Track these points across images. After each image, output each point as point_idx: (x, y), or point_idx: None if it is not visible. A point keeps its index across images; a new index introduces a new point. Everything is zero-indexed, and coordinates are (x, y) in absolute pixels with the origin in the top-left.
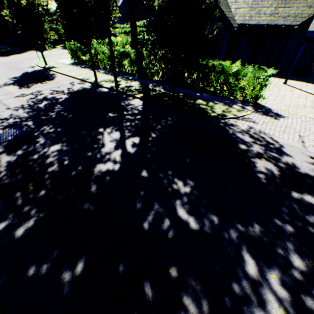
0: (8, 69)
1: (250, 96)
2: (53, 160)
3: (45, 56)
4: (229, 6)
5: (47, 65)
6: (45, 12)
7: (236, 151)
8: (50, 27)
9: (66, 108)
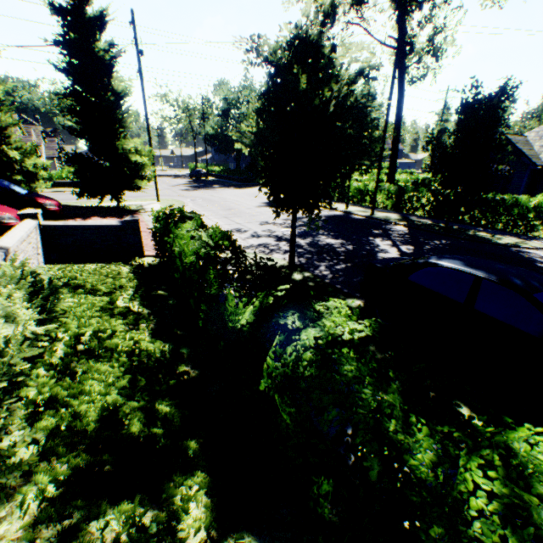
0: (253, 197)
1: None
2: (338, 246)
3: None
4: (529, 144)
5: None
6: None
7: (531, 266)
8: None
9: (328, 224)
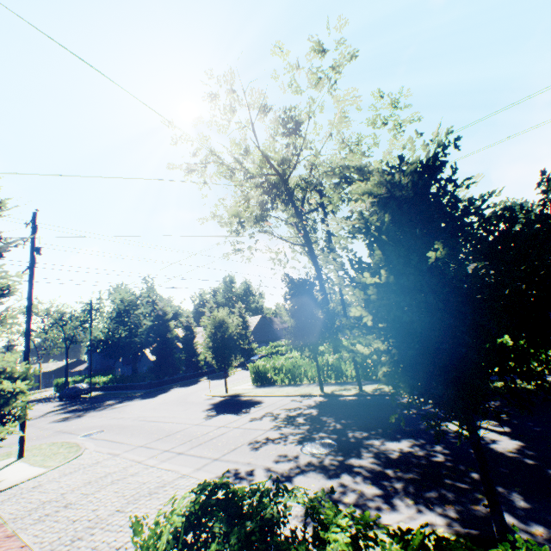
0: (183, 405)
1: None
2: (425, 452)
3: (203, 388)
4: None
5: (228, 393)
6: (190, 345)
7: None
8: (191, 359)
9: (338, 417)
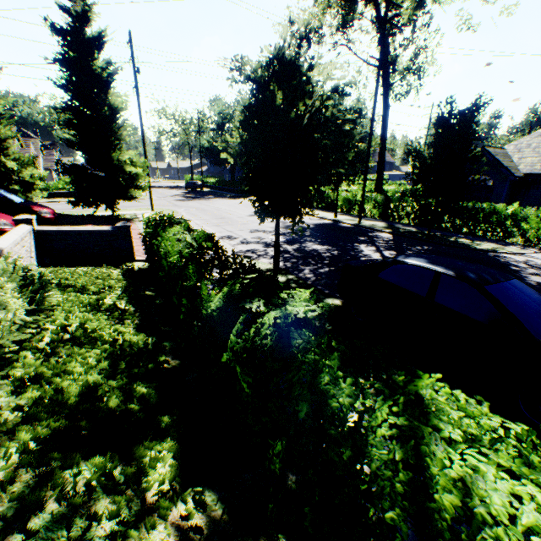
0: (245, 207)
1: (533, 237)
2: (324, 252)
3: None
4: (509, 156)
5: None
6: None
7: (505, 269)
8: None
9: (316, 231)
